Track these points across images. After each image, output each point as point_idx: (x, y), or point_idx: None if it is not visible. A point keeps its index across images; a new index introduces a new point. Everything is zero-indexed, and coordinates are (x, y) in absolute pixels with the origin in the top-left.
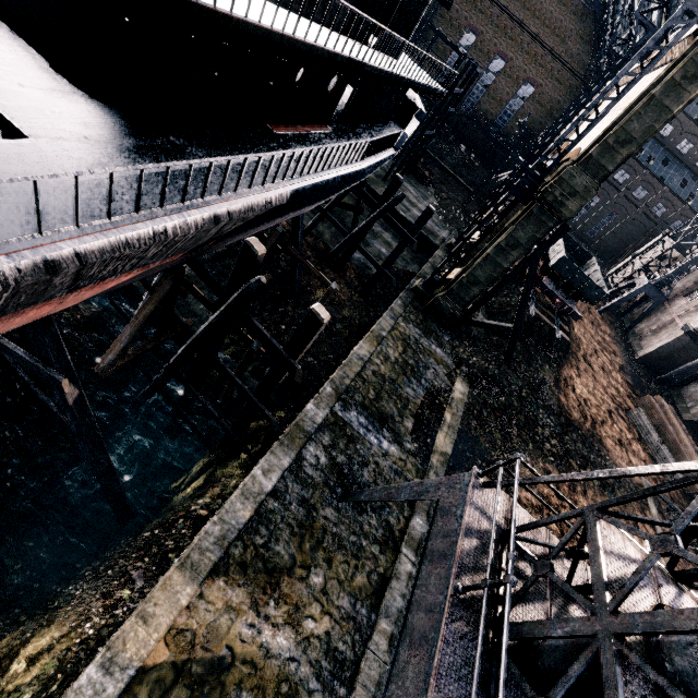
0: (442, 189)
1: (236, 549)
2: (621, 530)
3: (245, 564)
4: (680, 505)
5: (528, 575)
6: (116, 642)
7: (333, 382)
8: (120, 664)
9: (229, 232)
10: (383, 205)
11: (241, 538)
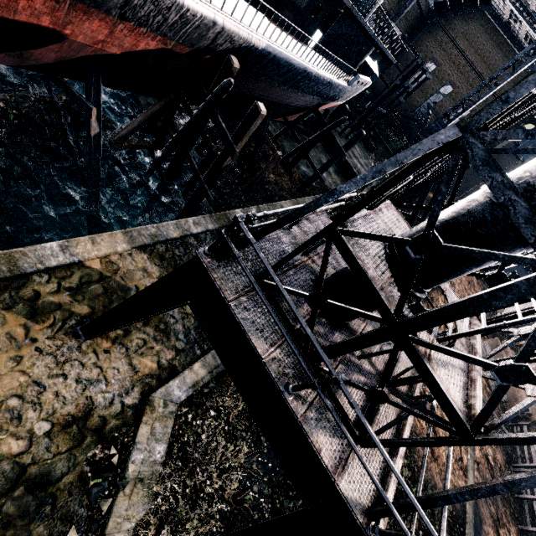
0: (381, 159)
1: (161, 247)
2: (405, 219)
3: (164, 257)
4: (497, 413)
5: (341, 264)
6: (72, 241)
7: (258, 208)
8: (71, 252)
9: (220, 53)
10: (330, 124)
11: (166, 244)
